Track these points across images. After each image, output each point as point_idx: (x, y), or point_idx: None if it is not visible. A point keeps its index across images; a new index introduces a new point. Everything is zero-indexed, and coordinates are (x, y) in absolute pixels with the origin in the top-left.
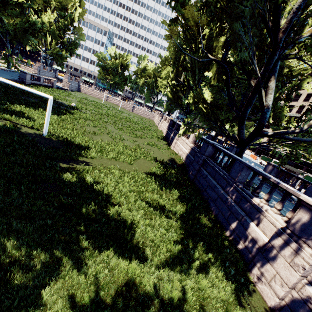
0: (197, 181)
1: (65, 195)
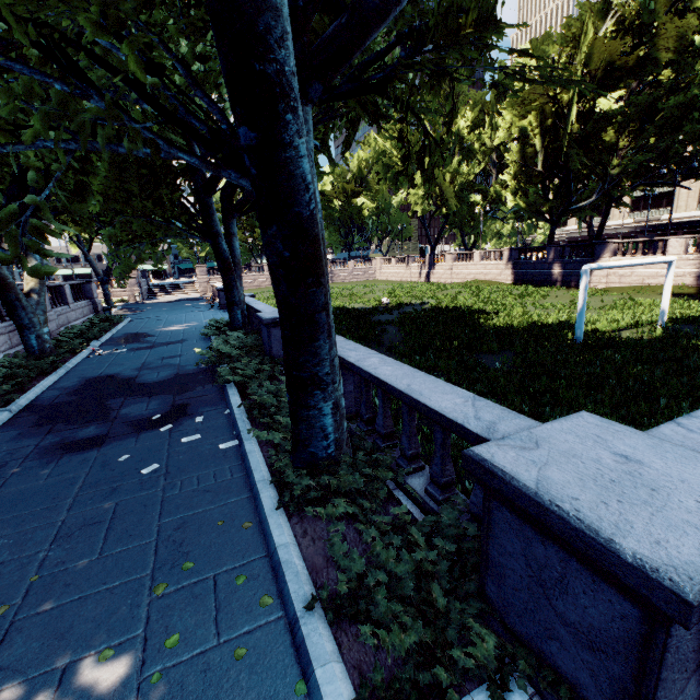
0: None
1: None
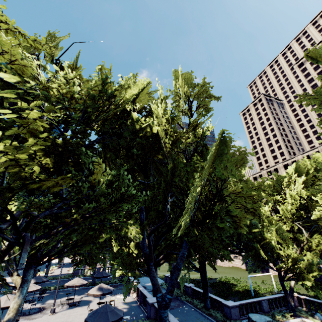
0: None
1: None
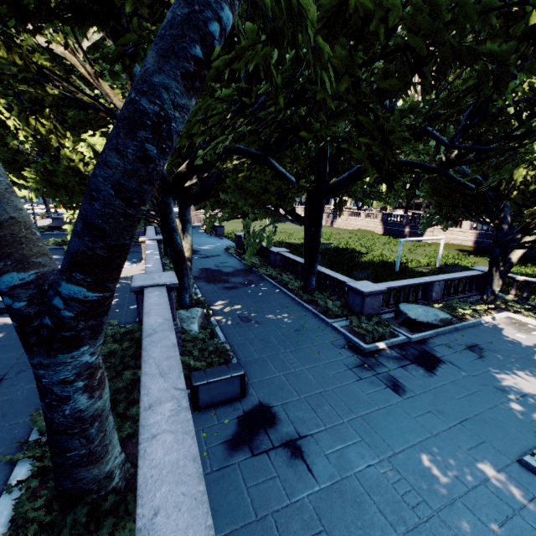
0: None
1: None
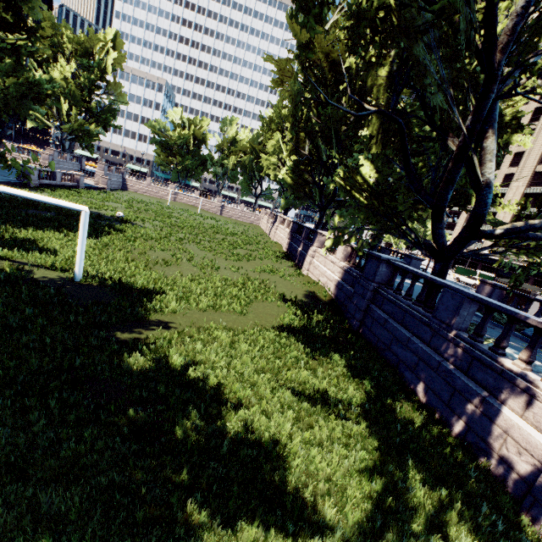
0: (368, 331)
1: (138, 403)
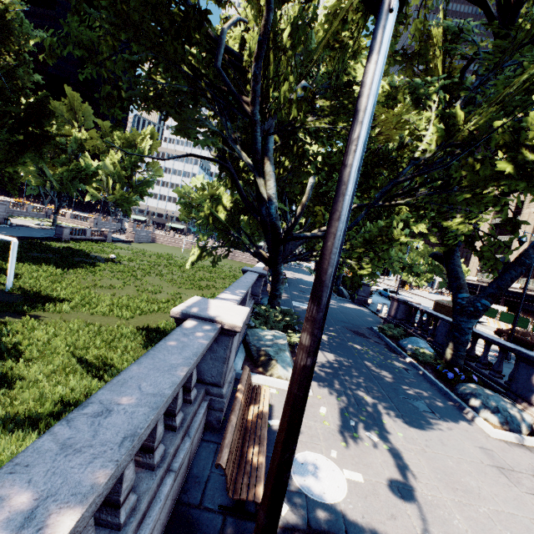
0: None
1: None
